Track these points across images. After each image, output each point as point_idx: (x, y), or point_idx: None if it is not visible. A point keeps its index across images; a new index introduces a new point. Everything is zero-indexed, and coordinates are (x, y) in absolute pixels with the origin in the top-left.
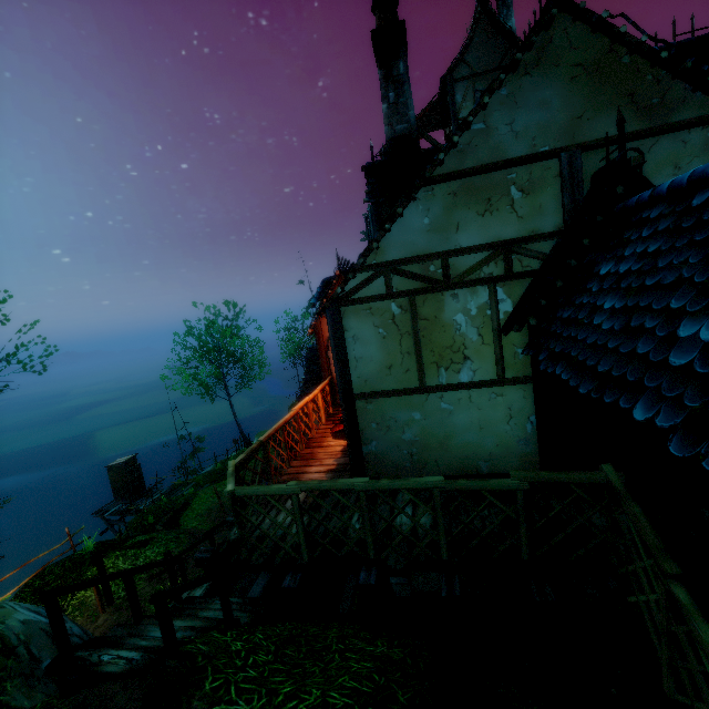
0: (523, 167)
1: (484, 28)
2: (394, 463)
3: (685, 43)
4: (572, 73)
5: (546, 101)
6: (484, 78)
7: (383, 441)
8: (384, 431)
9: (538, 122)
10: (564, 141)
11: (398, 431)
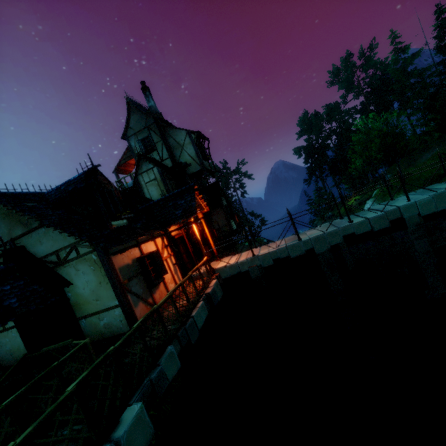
0: (3, 248)
1: (134, 111)
2: (8, 359)
3: (83, 173)
4: (3, 216)
5: (0, 226)
6: (141, 133)
7: (2, 351)
8: (1, 347)
9: (1, 233)
10: (10, 237)
11: (5, 347)
